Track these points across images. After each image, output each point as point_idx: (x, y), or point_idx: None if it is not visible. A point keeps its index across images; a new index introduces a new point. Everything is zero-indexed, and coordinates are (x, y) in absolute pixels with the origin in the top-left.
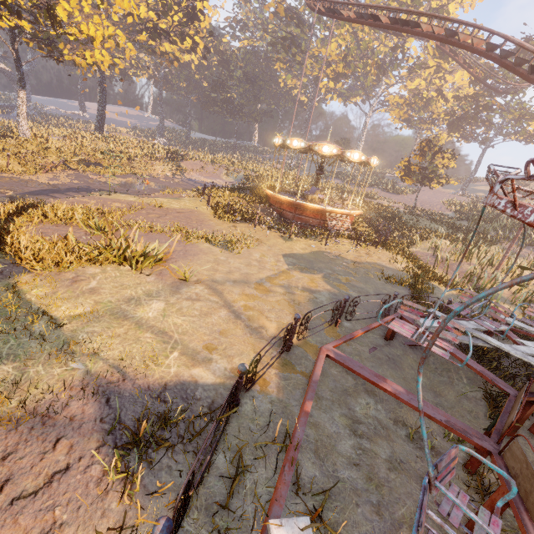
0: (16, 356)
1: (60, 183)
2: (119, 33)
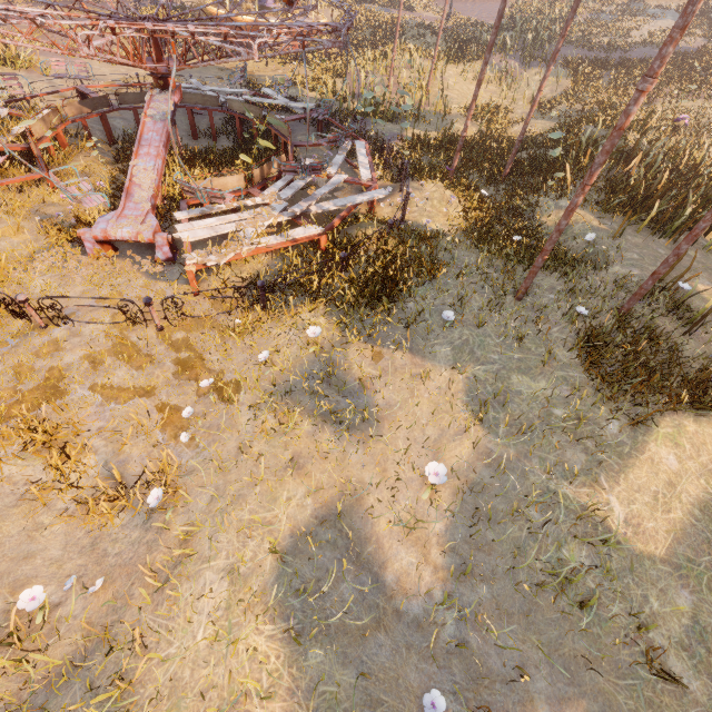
0: None
1: None
2: None
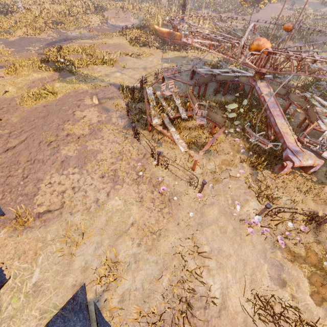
0: (92, 82)
1: (54, 38)
2: None
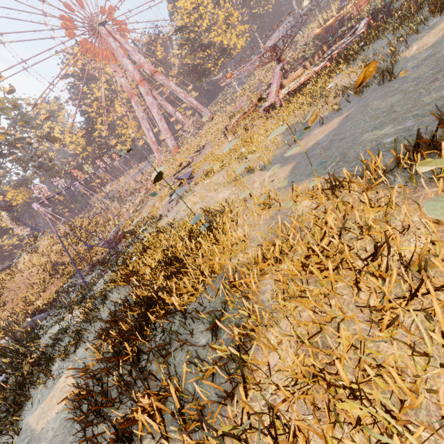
0: None
1: None
2: (240, 28)
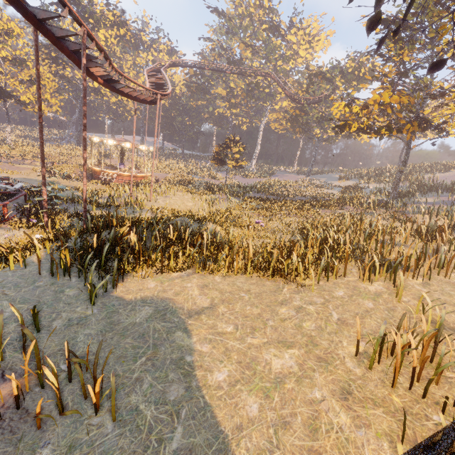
0: None
1: None
2: (49, 97)
